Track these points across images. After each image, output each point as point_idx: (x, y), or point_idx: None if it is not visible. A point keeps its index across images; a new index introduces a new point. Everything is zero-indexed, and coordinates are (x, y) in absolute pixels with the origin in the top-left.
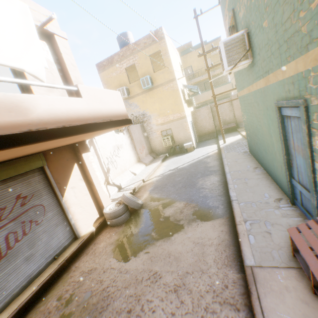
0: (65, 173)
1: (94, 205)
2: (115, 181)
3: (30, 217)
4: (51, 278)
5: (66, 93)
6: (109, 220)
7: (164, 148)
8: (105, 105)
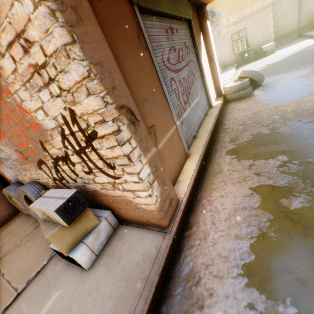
0: (198, 38)
1: (213, 85)
2: None
3: (192, 70)
4: (216, 122)
5: None
6: (234, 93)
7: (232, 58)
8: None
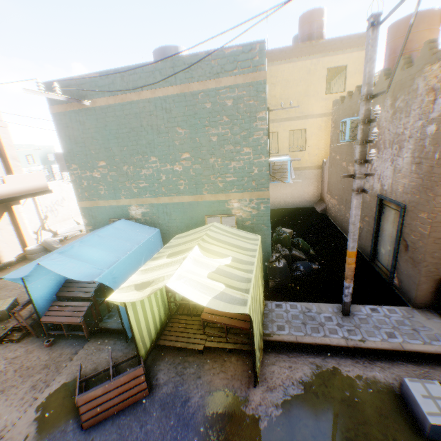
0: None
1: (20, 244)
2: (53, 227)
3: None
4: None
5: (2, 166)
6: (29, 255)
7: None
8: (26, 184)
